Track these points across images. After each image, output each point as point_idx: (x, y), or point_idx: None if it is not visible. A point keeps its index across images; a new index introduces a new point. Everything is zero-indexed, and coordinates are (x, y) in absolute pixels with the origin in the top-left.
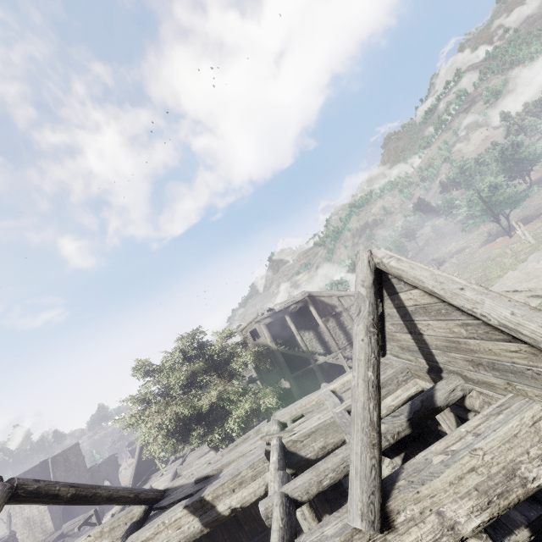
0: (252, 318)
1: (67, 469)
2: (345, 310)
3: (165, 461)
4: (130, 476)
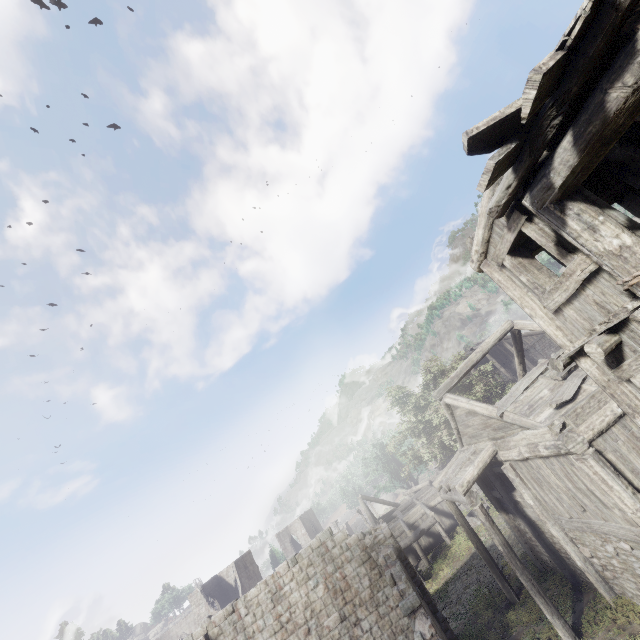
0: (455, 360)
1: (248, 577)
2: (531, 347)
3: (389, 518)
4: (371, 522)
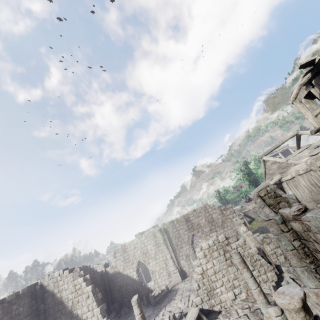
0: None
1: None
2: None
3: None
4: None
